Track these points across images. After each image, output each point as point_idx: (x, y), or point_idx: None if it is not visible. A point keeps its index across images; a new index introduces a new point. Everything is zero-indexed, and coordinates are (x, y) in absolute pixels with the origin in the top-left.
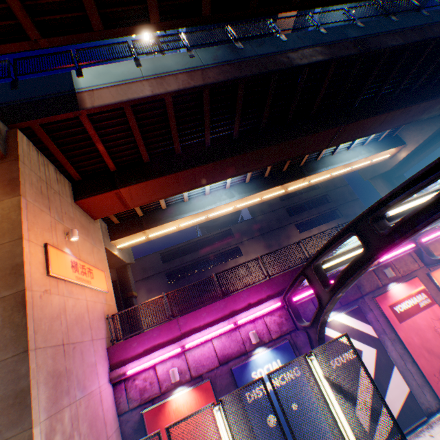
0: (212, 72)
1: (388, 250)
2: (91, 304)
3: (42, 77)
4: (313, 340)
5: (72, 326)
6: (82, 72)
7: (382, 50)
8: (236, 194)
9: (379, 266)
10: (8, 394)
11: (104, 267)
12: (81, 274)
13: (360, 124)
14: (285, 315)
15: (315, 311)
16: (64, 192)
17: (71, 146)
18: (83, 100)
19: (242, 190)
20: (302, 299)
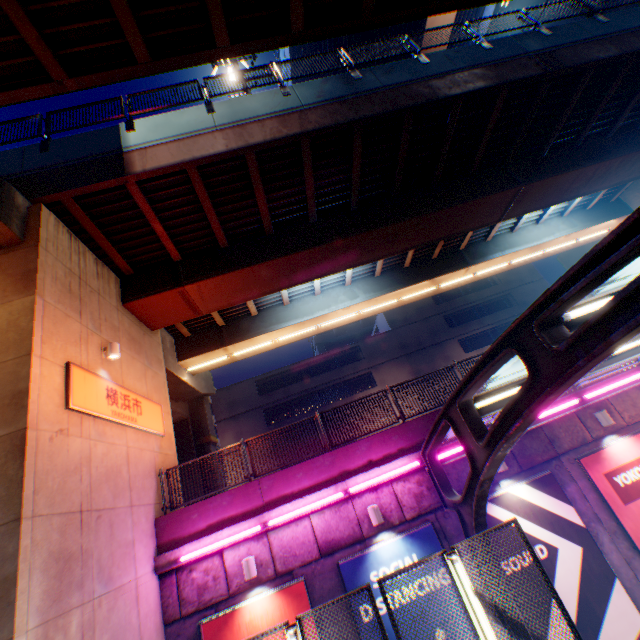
0: (315, 114)
1: (568, 378)
2: (134, 453)
3: (82, 134)
4: (469, 526)
5: (99, 484)
6: (133, 125)
7: (583, 66)
8: (360, 294)
9: (586, 407)
10: None
11: (162, 399)
12: (121, 408)
13: (552, 183)
14: (427, 482)
15: (467, 479)
16: (108, 290)
17: (117, 226)
18: (132, 162)
19: (369, 287)
20: (452, 457)
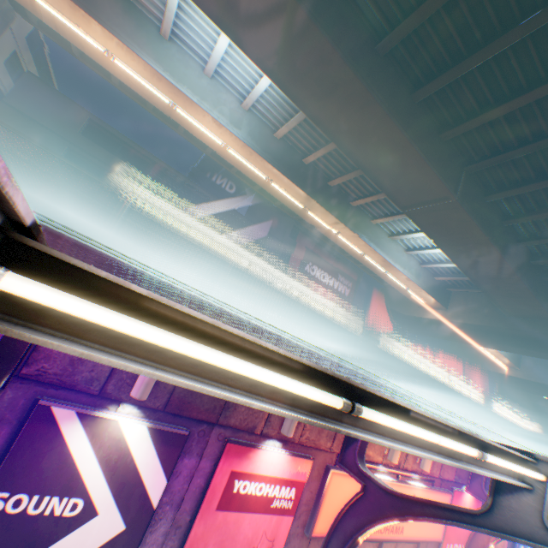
0: None
1: None
2: None
3: None
4: None
5: None
6: None
7: None
8: (245, 130)
9: None
10: None
11: None
12: None
13: (465, 227)
14: None
15: None
16: None
17: None
18: None
19: (259, 136)
20: None
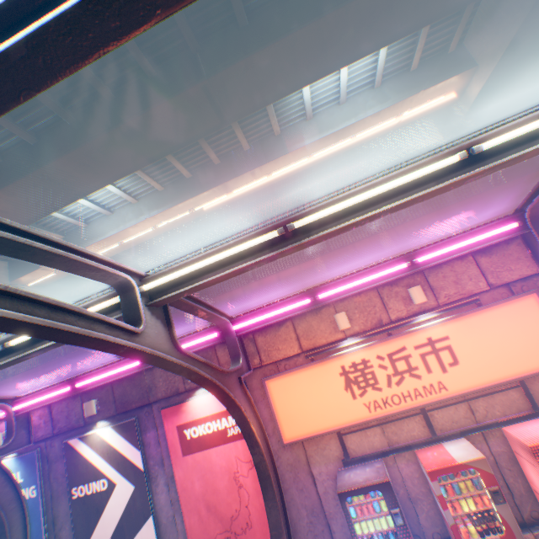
0: None
1: None
2: None
3: None
4: None
5: None
6: None
7: None
8: (145, 211)
9: None
10: None
11: None
12: None
13: (257, 66)
14: (47, 417)
15: None
16: None
17: None
18: None
19: (154, 203)
20: (30, 407)
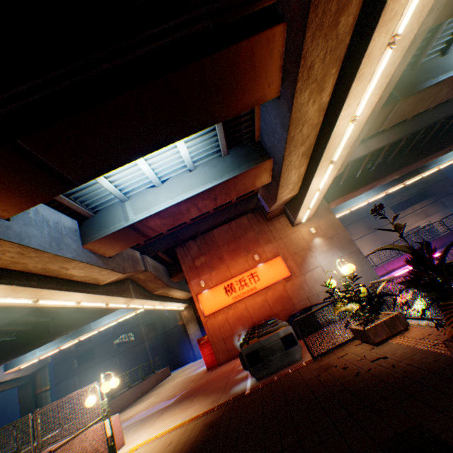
0: (389, 134)
1: None
2: None
3: None
4: None
5: None
6: None
7: None
8: (370, 193)
9: None
10: (372, 279)
11: None
12: None
13: None
14: None
15: None
16: None
17: None
18: None
19: (374, 189)
20: None
